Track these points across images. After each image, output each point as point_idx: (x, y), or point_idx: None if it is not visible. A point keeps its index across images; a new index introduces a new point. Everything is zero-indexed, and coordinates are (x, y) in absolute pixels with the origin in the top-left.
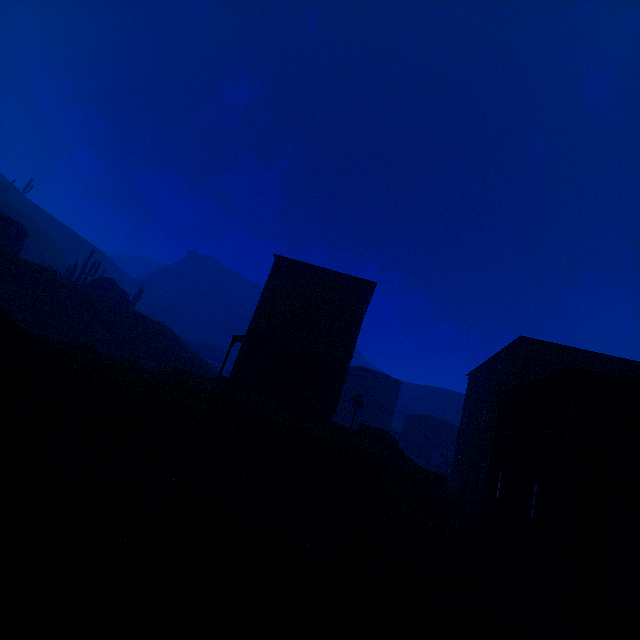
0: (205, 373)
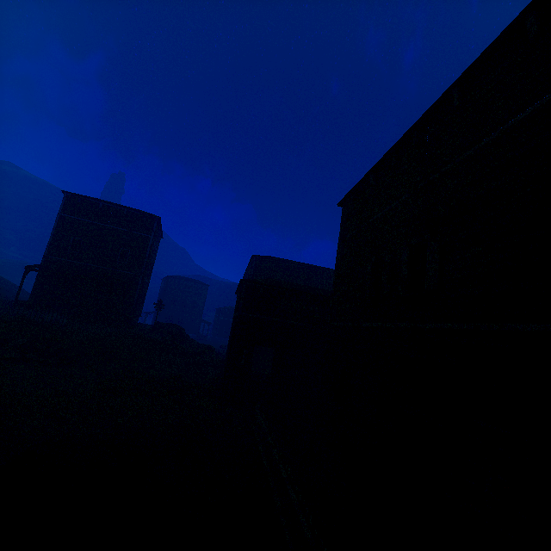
0: (11, 296)
